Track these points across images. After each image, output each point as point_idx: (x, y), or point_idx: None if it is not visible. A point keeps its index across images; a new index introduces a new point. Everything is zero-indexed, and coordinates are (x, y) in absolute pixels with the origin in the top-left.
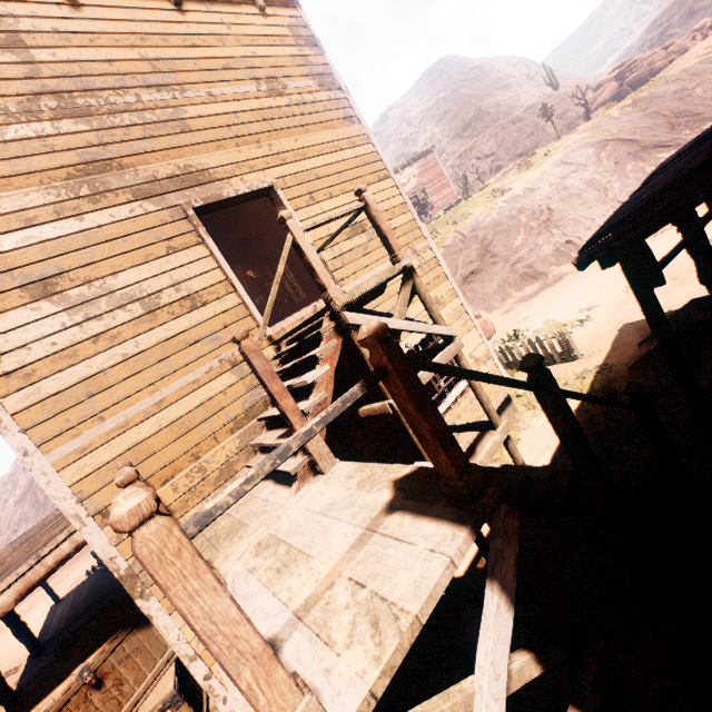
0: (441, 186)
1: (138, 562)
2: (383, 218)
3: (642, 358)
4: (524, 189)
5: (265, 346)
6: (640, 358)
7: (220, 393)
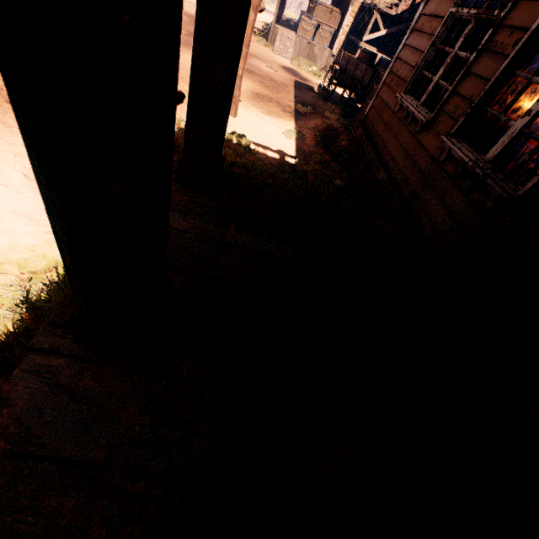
0: None
1: None
2: None
3: None
4: None
5: None
6: None
7: None
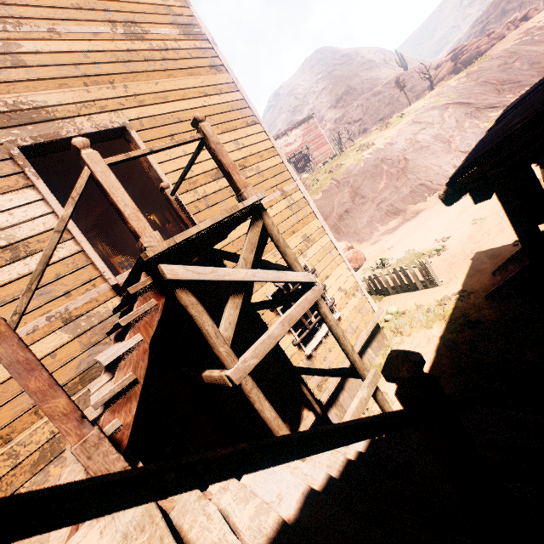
0: (320, 144)
1: None
2: (225, 152)
3: (499, 287)
4: (385, 143)
5: (110, 297)
6: (497, 287)
7: (47, 356)
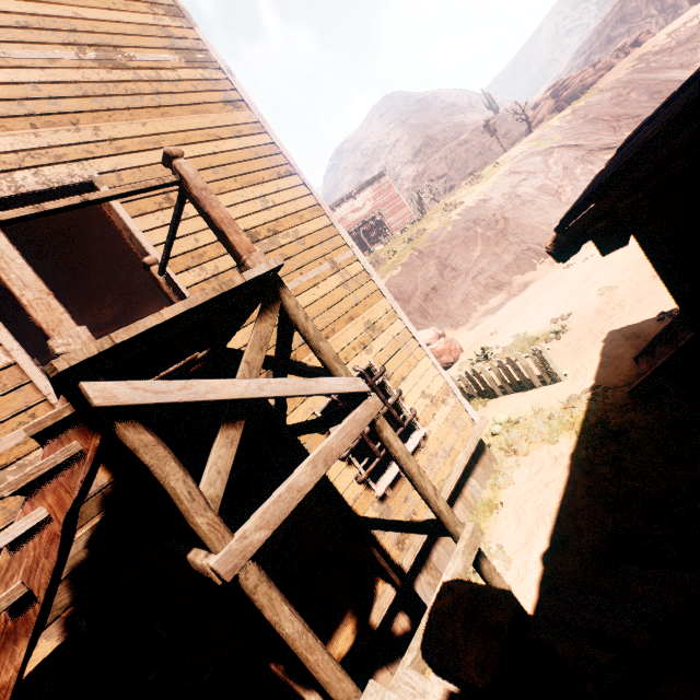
0: (396, 207)
1: None
2: (216, 201)
3: (647, 379)
4: (477, 201)
5: None
6: (644, 379)
7: None
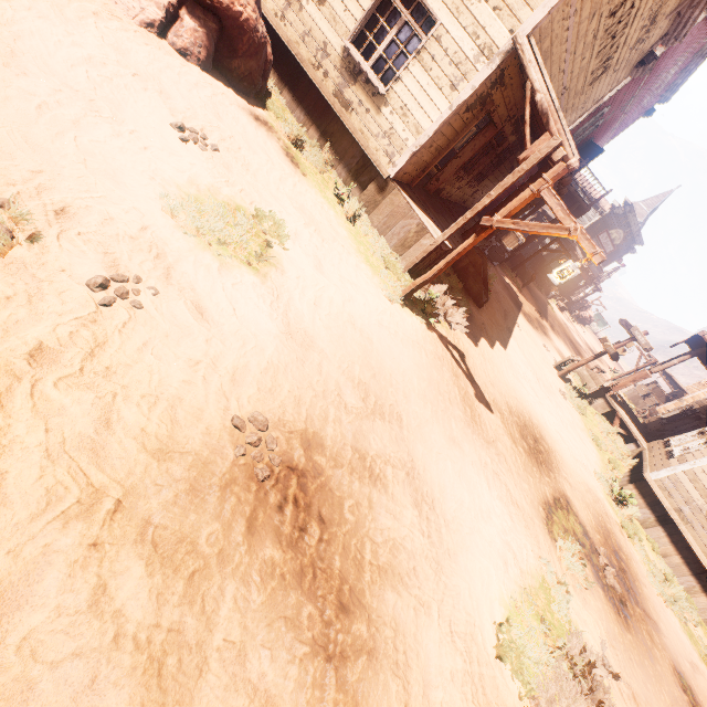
0: None
1: (683, 400)
2: None
3: None
4: None
5: None
6: None
7: None
